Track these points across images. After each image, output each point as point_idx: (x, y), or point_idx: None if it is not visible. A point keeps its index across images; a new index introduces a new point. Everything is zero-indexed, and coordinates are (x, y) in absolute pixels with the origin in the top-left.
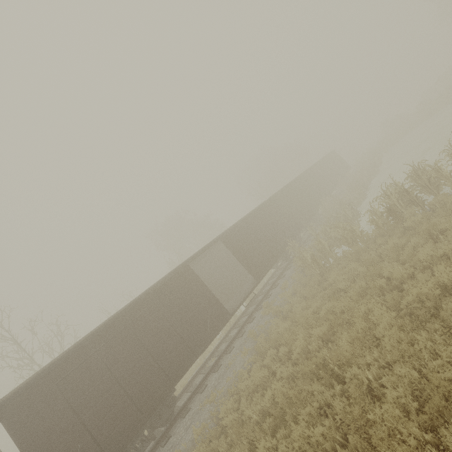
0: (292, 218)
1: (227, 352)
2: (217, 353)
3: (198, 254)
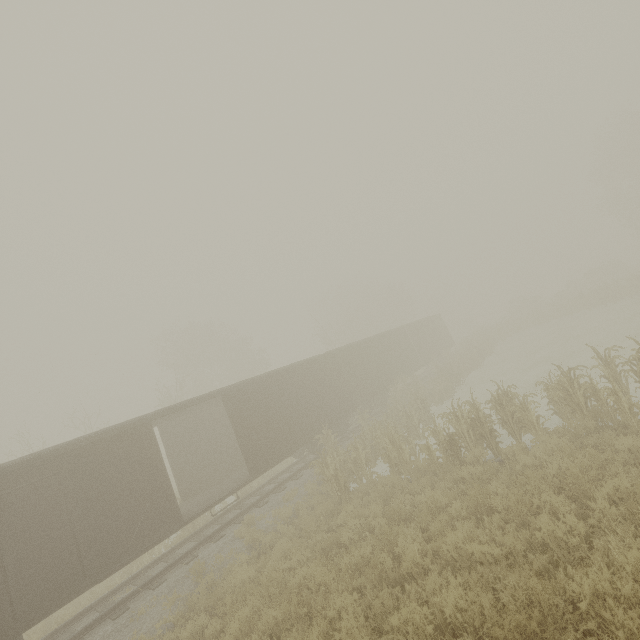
0: (345, 392)
1: (150, 586)
2: (141, 580)
3: (175, 410)
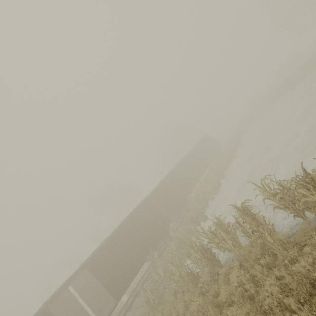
0: (160, 217)
1: None
2: None
3: (59, 293)
